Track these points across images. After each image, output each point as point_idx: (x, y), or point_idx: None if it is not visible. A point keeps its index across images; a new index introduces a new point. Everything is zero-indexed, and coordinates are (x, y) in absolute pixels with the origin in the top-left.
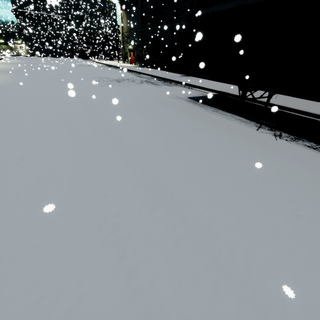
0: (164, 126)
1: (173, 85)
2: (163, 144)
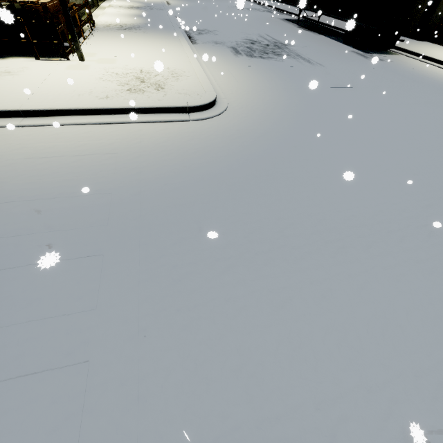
0: (260, 21)
1: (284, 14)
2: (256, 23)
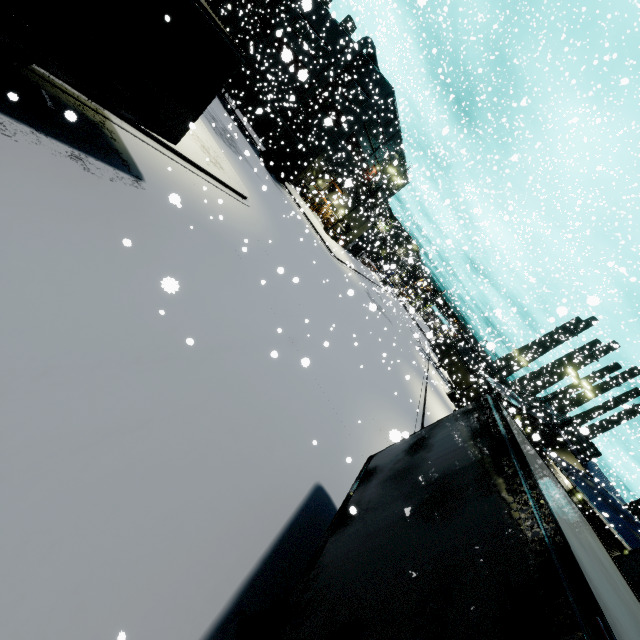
0: None
1: None
2: None
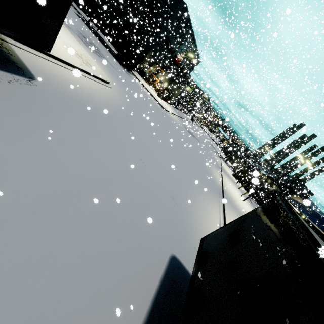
0: None
1: (71, 5)
2: None
